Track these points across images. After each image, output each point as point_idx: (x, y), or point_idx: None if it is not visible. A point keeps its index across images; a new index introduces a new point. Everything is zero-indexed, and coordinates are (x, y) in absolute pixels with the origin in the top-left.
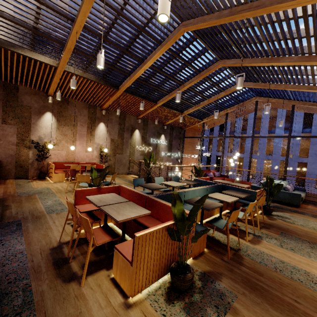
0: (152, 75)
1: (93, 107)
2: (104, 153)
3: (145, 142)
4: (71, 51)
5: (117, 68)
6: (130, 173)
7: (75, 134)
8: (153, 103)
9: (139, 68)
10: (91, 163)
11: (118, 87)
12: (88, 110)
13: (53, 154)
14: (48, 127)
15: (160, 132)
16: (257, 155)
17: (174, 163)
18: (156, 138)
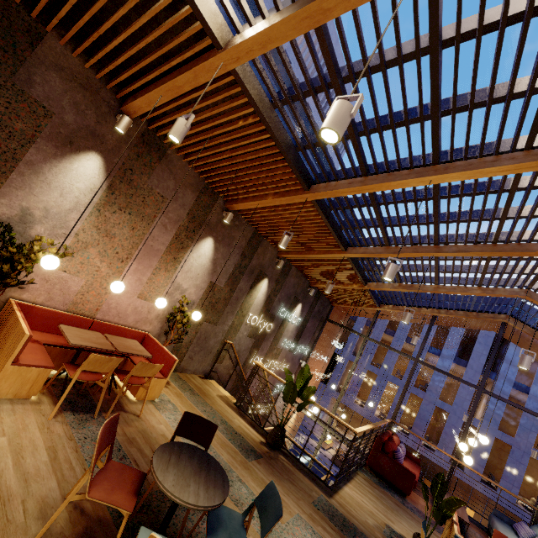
0: (406, 199)
1: (211, 195)
2: (185, 317)
3: (267, 311)
4: (319, 23)
5: (360, 145)
6: (210, 374)
7: (134, 243)
8: (339, 247)
9: (414, 173)
10: (137, 331)
11: (310, 185)
12: (197, 196)
13: (39, 278)
14: (73, 193)
15: (298, 298)
16: (401, 381)
17: (292, 366)
18: (287, 308)
